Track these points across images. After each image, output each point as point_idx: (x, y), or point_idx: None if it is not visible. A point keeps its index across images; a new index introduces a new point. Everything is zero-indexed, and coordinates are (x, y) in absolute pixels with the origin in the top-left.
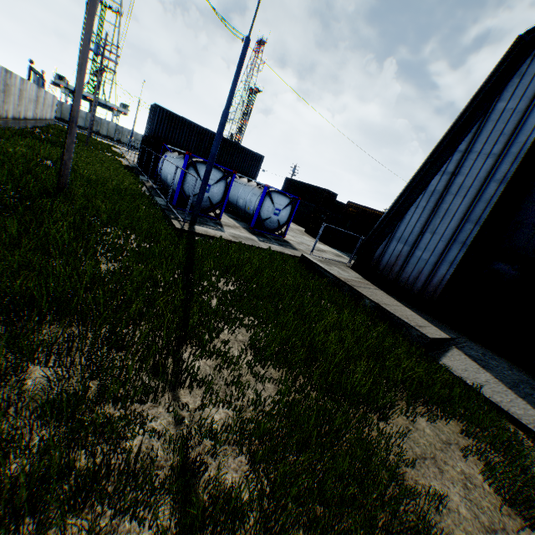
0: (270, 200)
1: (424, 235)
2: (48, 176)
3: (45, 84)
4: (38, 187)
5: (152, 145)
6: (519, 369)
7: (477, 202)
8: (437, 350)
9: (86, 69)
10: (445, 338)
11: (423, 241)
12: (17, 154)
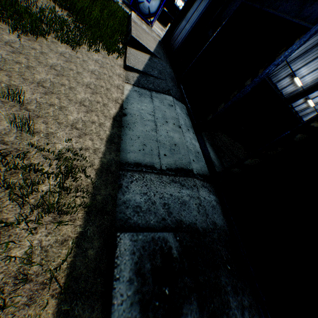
0: None
1: (194, 13)
2: None
3: None
4: None
5: None
6: (173, 77)
7: None
8: (137, 49)
9: None
10: (146, 47)
11: (192, 17)
12: None
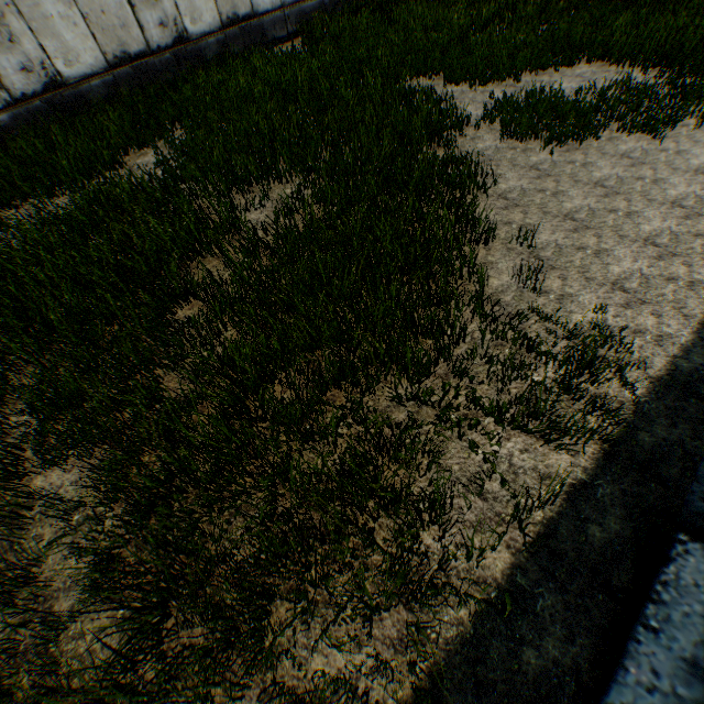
0: None
1: None
2: None
3: None
4: None
5: None
6: None
7: None
8: None
9: None
10: None
11: None
12: None
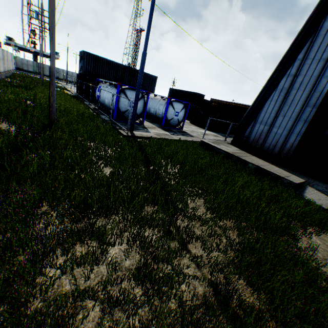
0: (172, 107)
1: (277, 118)
2: (38, 113)
3: (1, 45)
4: (40, 123)
5: (87, 79)
6: None
7: (313, 93)
8: (299, 189)
9: (55, 37)
10: (302, 181)
11: (277, 122)
12: (10, 100)
